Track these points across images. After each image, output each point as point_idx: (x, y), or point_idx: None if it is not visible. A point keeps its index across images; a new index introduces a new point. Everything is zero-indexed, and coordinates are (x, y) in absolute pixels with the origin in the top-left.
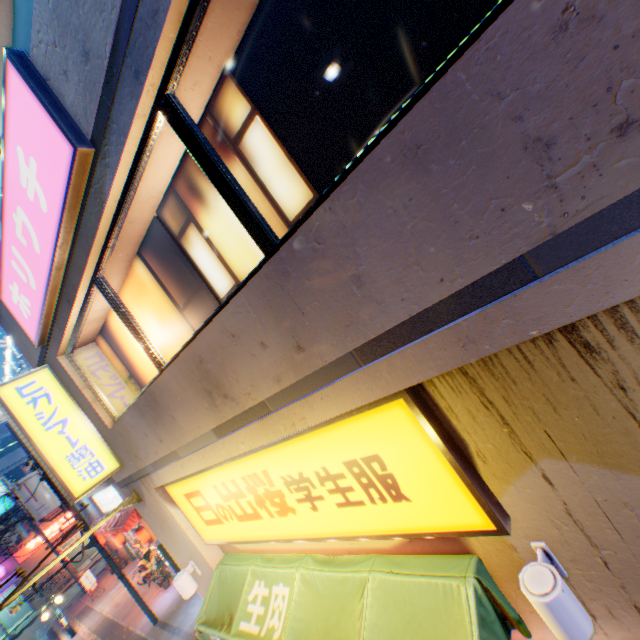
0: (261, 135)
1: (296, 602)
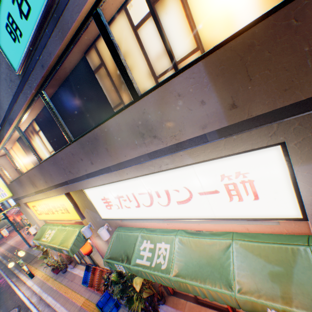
0: (42, 135)
1: (55, 233)
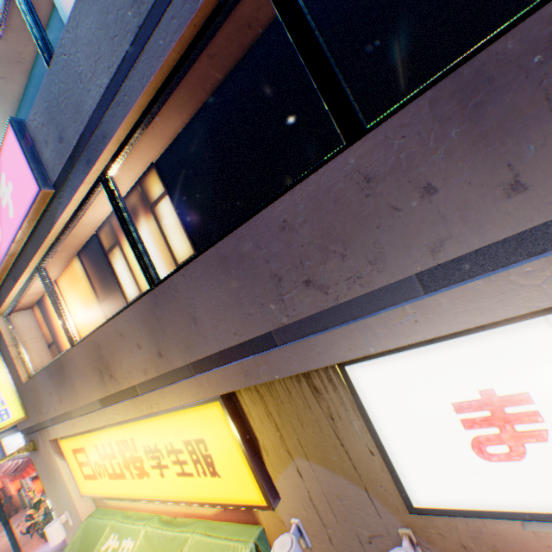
0: (168, 207)
1: None
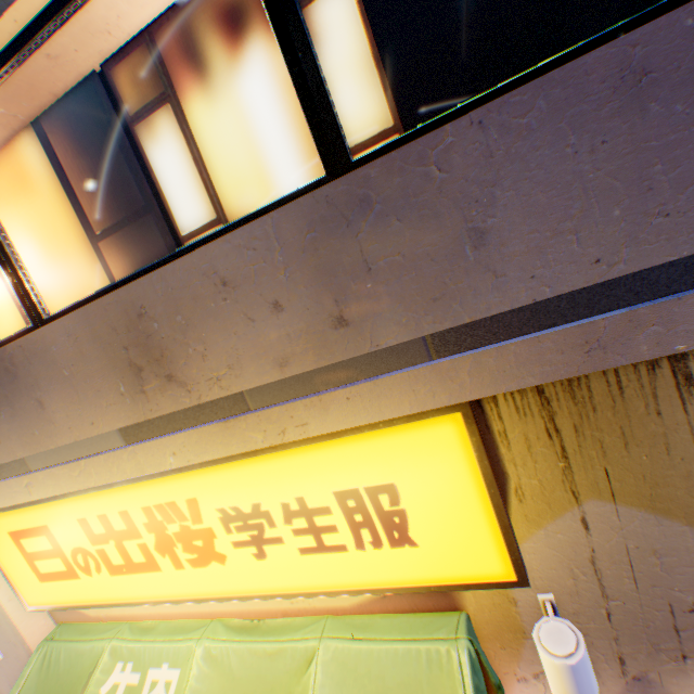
0: (348, 10)
1: (193, 691)
